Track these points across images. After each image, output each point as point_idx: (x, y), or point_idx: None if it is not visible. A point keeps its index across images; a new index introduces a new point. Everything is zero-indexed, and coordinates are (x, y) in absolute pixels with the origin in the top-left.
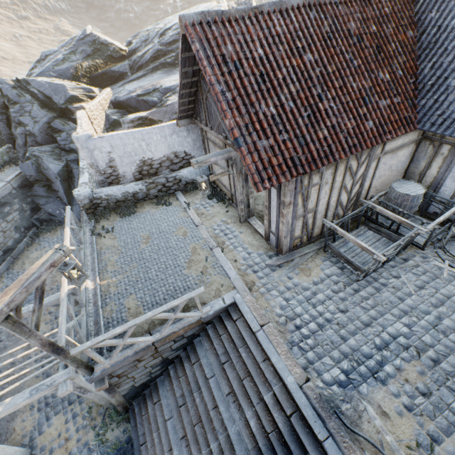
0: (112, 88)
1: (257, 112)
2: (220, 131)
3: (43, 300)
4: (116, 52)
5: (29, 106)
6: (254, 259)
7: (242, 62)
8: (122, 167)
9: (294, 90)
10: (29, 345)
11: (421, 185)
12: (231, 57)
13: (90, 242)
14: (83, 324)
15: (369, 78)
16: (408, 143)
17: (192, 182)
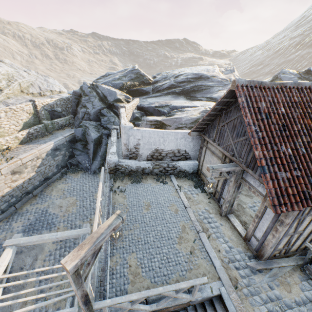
0: (139, 98)
1: (279, 150)
2: (227, 149)
3: (97, 255)
4: (146, 80)
5: (93, 99)
6: (235, 255)
7: (270, 115)
8: (142, 150)
9: (305, 140)
10: (37, 257)
11: None
12: (263, 110)
13: (108, 195)
14: (95, 268)
15: None
16: None
17: (183, 171)
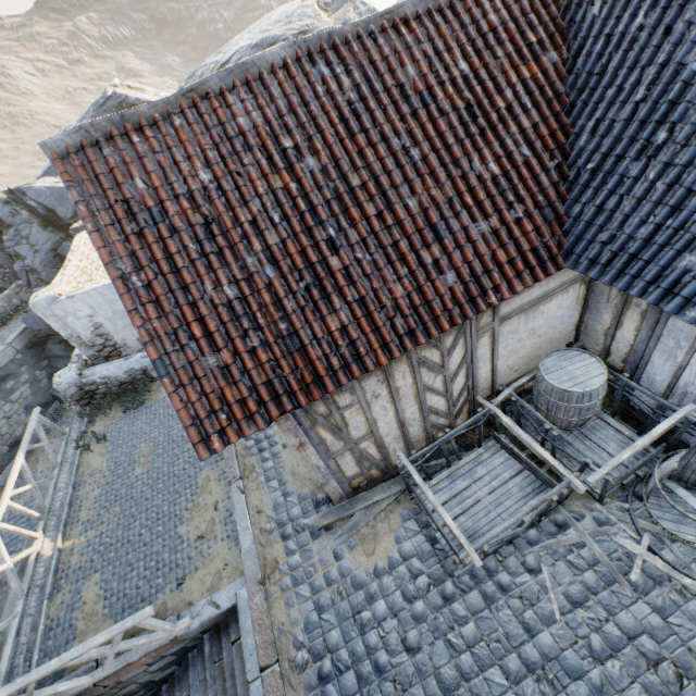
0: None
1: (196, 302)
2: None
3: None
4: None
5: (27, 229)
6: (291, 509)
7: (165, 207)
8: (118, 333)
9: (278, 239)
10: None
11: (602, 364)
12: (144, 200)
13: (72, 461)
14: (11, 634)
15: (449, 179)
16: (560, 289)
17: None
